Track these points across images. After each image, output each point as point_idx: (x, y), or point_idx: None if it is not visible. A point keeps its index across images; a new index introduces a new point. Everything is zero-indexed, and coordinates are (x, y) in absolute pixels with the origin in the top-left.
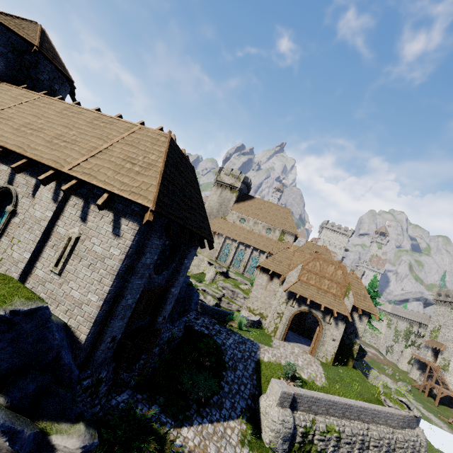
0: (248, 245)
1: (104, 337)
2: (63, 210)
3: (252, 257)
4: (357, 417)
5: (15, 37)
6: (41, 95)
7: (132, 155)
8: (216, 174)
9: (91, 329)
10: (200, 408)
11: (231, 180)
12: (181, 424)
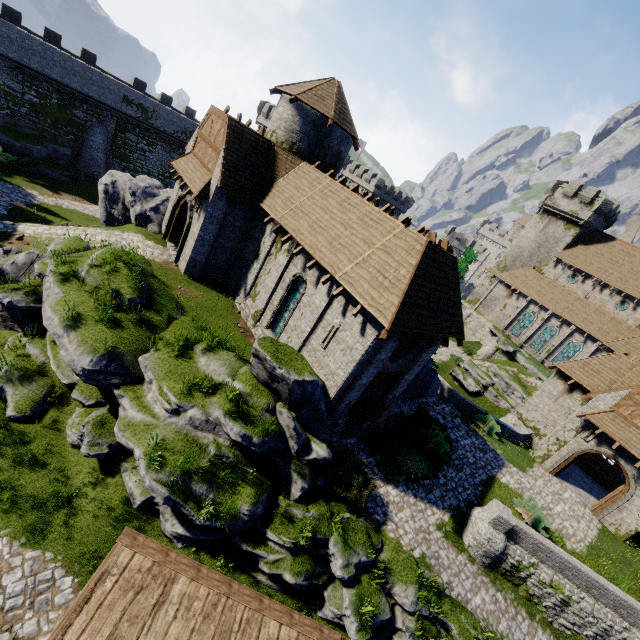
0: (567, 322)
1: (344, 399)
2: (332, 303)
3: (568, 342)
4: (613, 607)
5: (317, 114)
6: (329, 180)
7: (386, 266)
8: (546, 193)
9: (337, 392)
10: (409, 480)
11: (573, 205)
12: (388, 482)
